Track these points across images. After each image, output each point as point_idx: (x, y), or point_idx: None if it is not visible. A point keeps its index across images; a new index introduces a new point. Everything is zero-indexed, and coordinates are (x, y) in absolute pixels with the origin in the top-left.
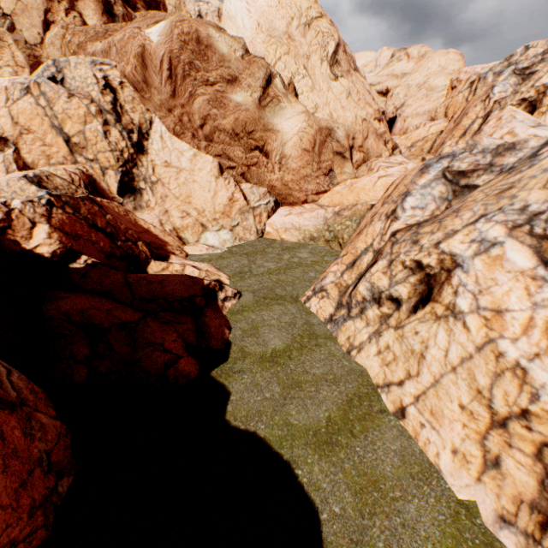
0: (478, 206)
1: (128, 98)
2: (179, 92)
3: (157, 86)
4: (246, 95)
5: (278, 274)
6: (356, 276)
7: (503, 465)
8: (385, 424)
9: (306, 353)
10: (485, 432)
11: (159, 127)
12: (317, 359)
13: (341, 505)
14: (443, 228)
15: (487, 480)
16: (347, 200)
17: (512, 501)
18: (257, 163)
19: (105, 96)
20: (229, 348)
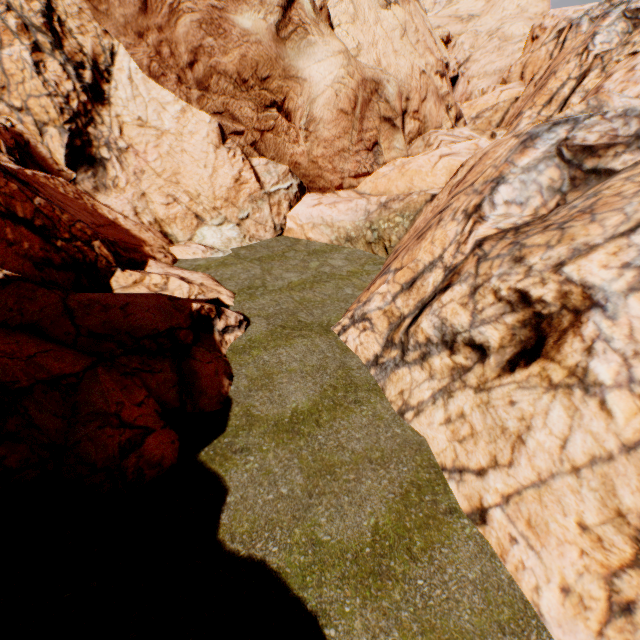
0: (634, 205)
1: (72, 8)
2: (153, 3)
3: None
4: (257, 18)
5: (303, 290)
6: (416, 304)
7: (637, 613)
8: (457, 533)
9: (341, 415)
10: (619, 569)
11: (126, 62)
12: (357, 425)
13: None
14: (569, 239)
15: (612, 634)
16: (396, 187)
17: None
18: (274, 128)
19: (31, 0)
20: (229, 409)
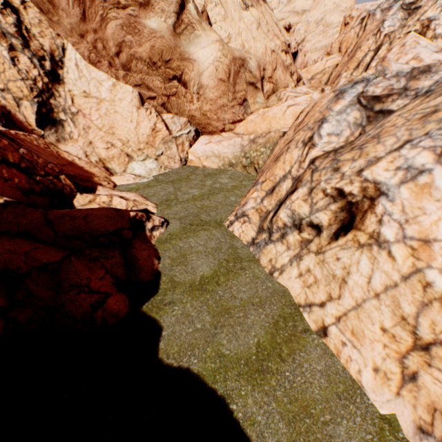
0: (401, 132)
1: (34, 20)
2: (89, 14)
3: (64, 8)
4: (160, 21)
5: (202, 200)
6: (276, 203)
7: (419, 379)
8: (310, 343)
9: (232, 277)
10: (406, 353)
11: (73, 54)
12: (243, 283)
13: (276, 438)
14: (365, 155)
15: (405, 393)
16: (260, 128)
17: (427, 410)
18: (176, 94)
19: (6, 16)
20: (159, 278)
